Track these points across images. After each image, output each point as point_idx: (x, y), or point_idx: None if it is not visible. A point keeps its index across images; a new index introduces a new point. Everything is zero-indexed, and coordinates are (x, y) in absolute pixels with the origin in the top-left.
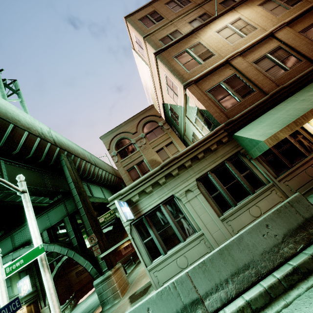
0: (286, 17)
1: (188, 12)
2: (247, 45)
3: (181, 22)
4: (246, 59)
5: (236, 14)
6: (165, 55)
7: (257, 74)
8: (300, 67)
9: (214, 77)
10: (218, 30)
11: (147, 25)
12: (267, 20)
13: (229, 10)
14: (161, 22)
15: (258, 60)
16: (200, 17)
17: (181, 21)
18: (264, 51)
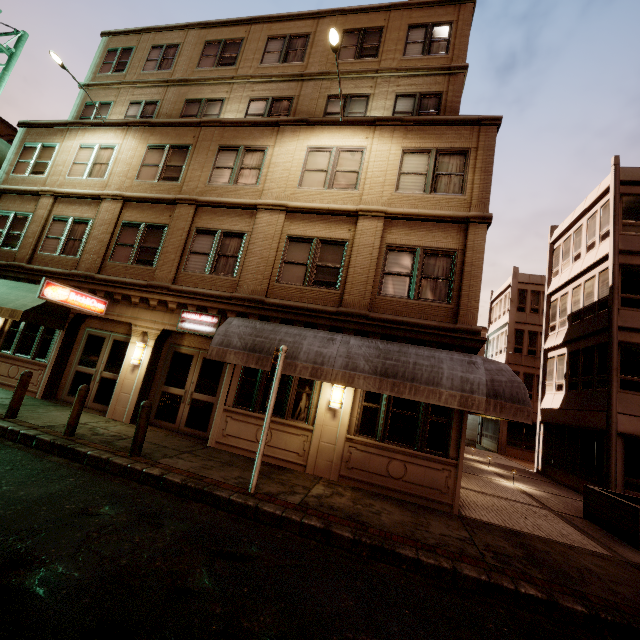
0: (140, 189)
1: (148, 85)
2: (69, 190)
3: (127, 94)
4: (57, 207)
5: (120, 138)
6: (25, 133)
7: (36, 233)
8: (67, 262)
9: (20, 201)
10: (85, 145)
11: (104, 68)
12: (125, 175)
13: (120, 124)
14: (116, 75)
15: (60, 218)
16: (147, 104)
17: (129, 93)
18: (77, 213)
